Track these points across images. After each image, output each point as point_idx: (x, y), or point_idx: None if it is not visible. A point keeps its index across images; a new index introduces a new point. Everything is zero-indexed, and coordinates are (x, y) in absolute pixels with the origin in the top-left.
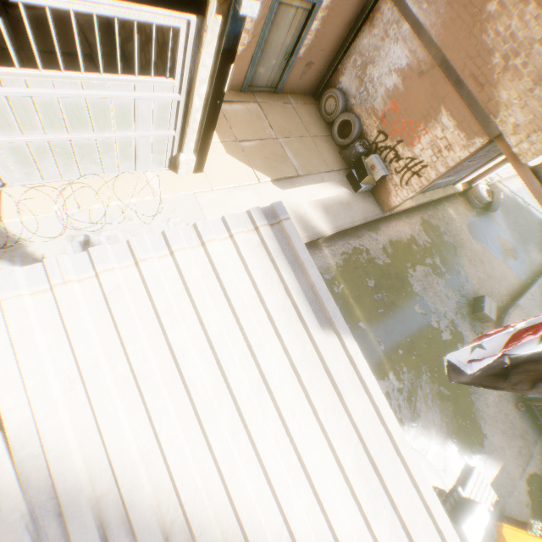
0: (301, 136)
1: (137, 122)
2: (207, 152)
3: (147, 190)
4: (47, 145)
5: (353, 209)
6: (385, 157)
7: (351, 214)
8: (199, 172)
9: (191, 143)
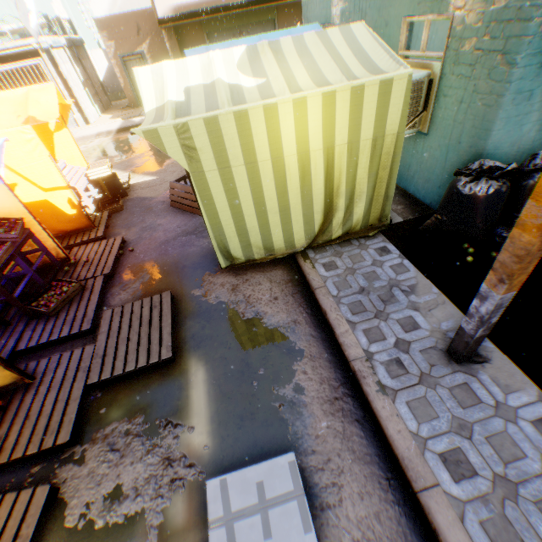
0: None
1: None
2: (83, 111)
3: None
4: None
5: None
6: None
7: None
8: (89, 125)
9: (75, 108)
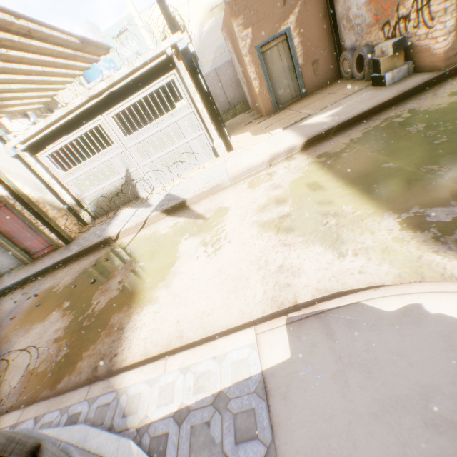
0: (320, 99)
1: (184, 133)
2: (225, 133)
3: (201, 168)
4: (158, 161)
5: (379, 96)
6: (399, 35)
7: (374, 100)
8: (231, 150)
9: (214, 132)
